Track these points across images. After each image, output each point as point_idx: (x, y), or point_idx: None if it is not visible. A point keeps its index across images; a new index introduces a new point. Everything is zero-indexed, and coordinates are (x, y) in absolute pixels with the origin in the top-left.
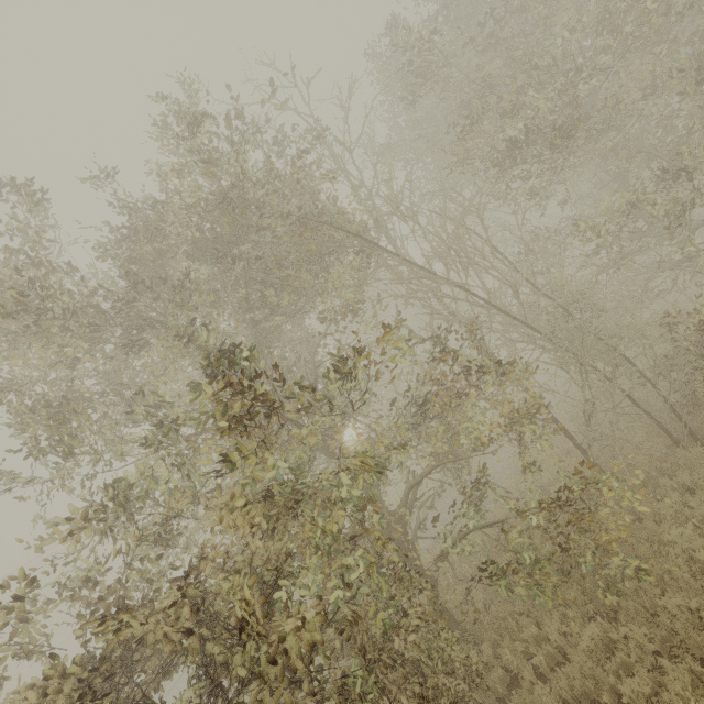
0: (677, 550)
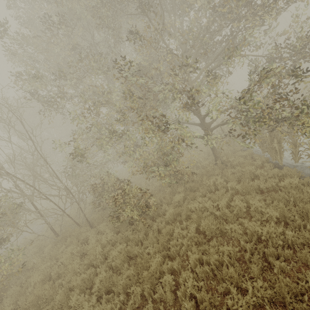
0: (35, 275)
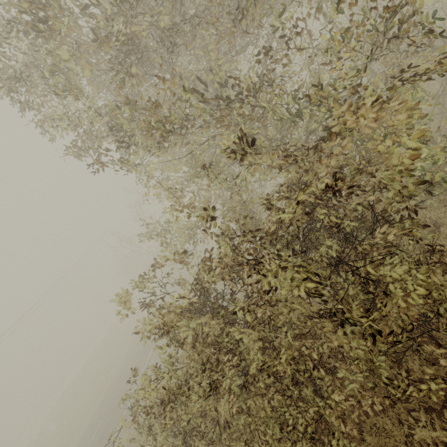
0: None
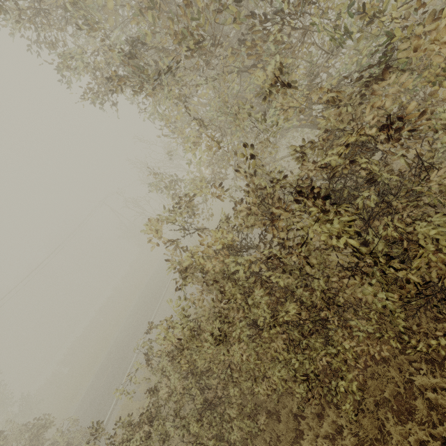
0: None
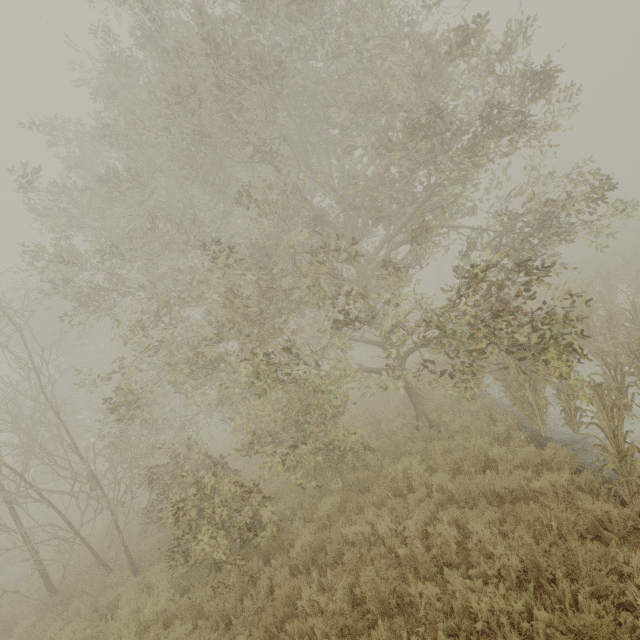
0: None
